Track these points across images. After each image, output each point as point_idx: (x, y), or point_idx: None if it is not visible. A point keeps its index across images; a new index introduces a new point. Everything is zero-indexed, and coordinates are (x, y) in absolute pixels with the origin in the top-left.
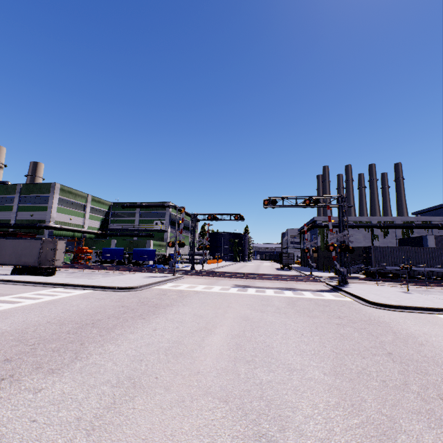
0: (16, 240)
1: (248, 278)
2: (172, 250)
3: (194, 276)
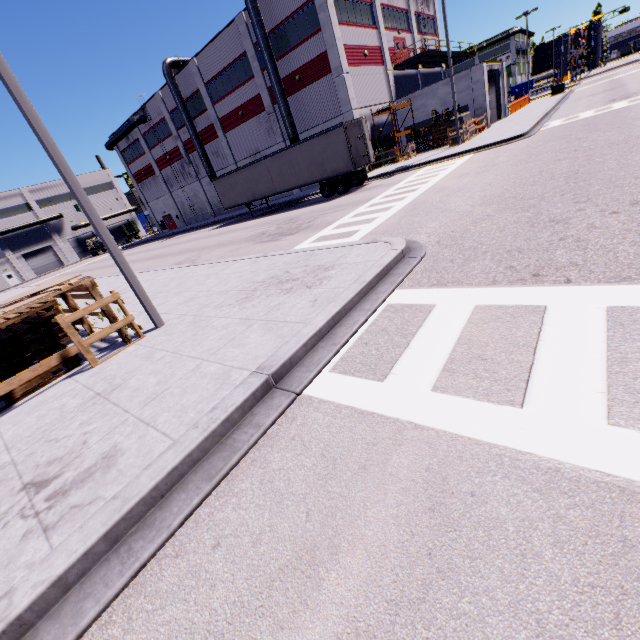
0: None
1: (638, 61)
2: None
3: (588, 79)
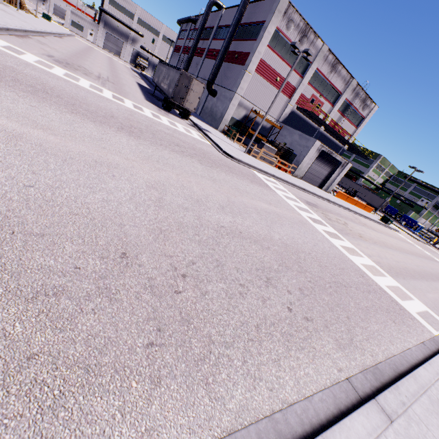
0: (374, 195)
1: None
2: None
3: (436, 249)
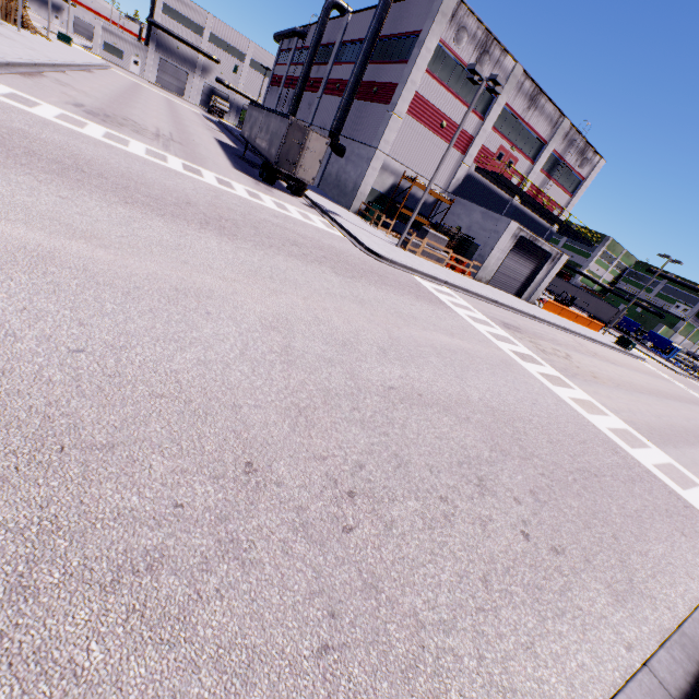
0: (600, 301)
1: None
2: None
3: None
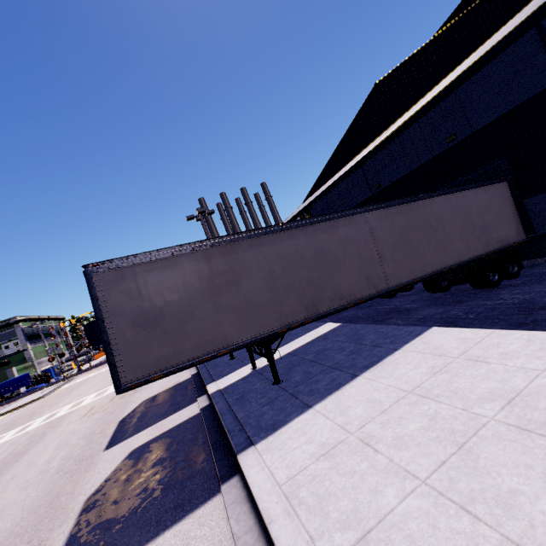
0: None
1: None
2: (43, 367)
3: (84, 373)
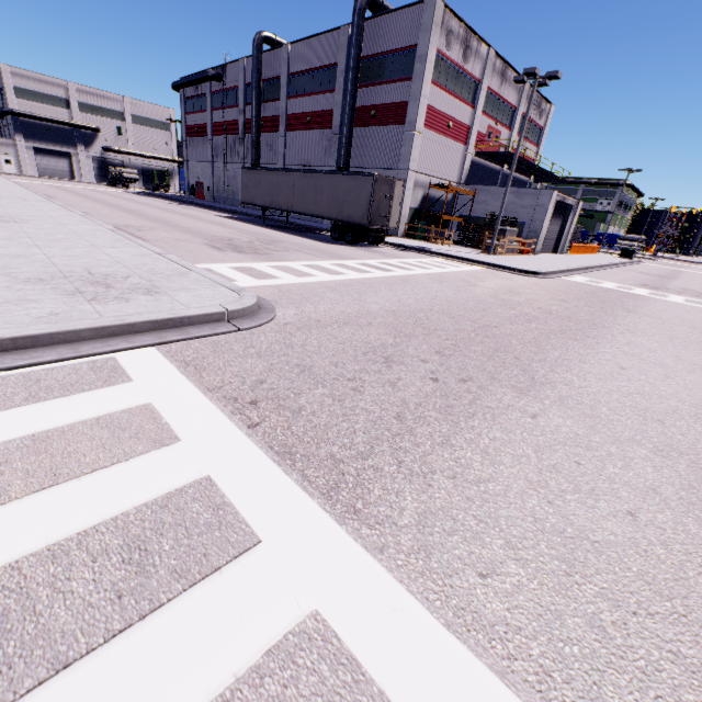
0: None
1: None
2: None
3: (668, 260)
